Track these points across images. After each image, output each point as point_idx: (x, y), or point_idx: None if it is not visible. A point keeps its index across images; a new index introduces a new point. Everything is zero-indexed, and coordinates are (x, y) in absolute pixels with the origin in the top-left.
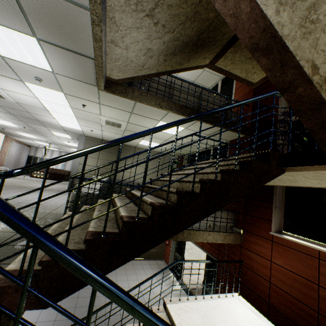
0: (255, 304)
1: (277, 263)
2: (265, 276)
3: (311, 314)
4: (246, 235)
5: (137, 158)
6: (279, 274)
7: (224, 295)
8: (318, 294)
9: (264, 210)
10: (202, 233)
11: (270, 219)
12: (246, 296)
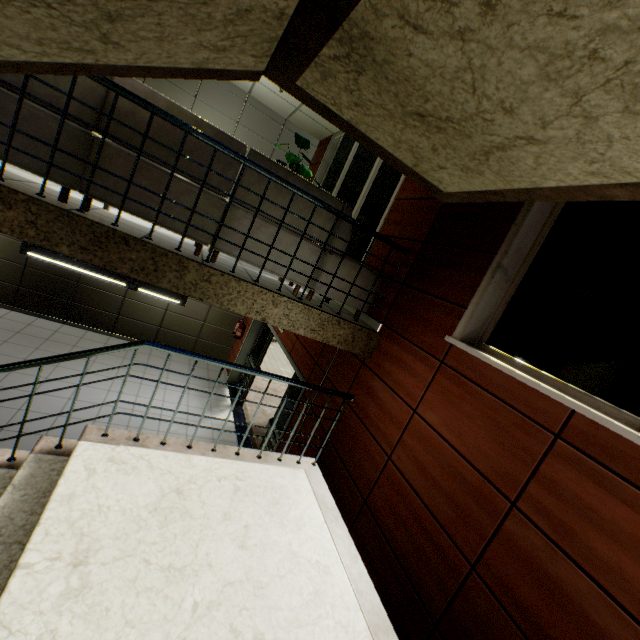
0: (339, 493)
1: (428, 419)
2: (384, 442)
3: (453, 563)
4: (386, 339)
5: (205, 103)
6: (421, 446)
7: (276, 457)
8: (499, 527)
9: (460, 276)
10: (254, 293)
11: (464, 303)
12: (329, 471)
